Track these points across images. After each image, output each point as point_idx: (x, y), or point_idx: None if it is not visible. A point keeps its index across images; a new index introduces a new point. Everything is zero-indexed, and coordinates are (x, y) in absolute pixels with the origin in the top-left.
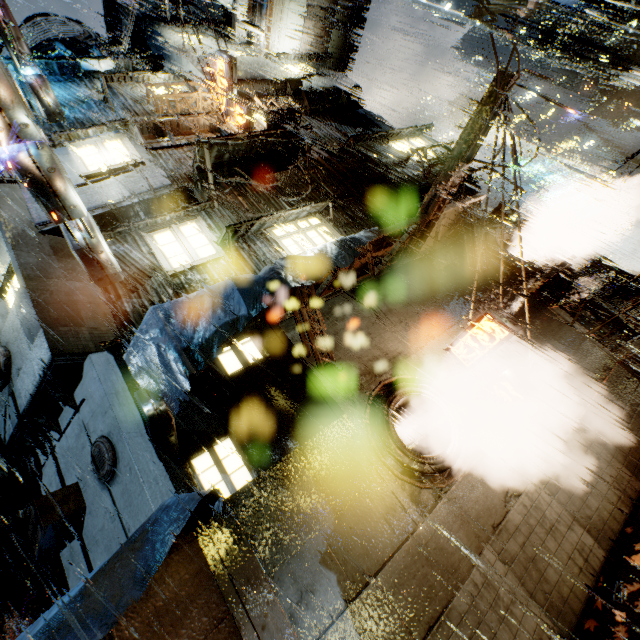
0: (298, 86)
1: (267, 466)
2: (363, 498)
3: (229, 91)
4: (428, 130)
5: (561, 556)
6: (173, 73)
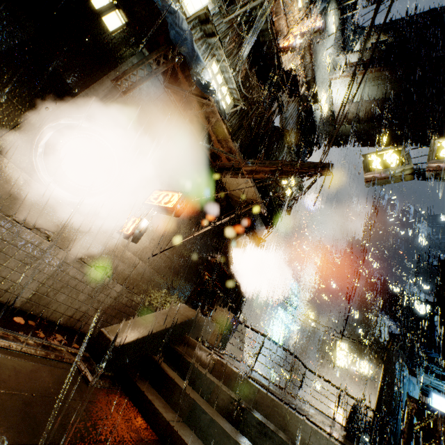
0: (314, 101)
1: (4, 6)
2: (1, 97)
3: (302, 35)
4: (301, 191)
5: (4, 271)
6: (309, 1)
